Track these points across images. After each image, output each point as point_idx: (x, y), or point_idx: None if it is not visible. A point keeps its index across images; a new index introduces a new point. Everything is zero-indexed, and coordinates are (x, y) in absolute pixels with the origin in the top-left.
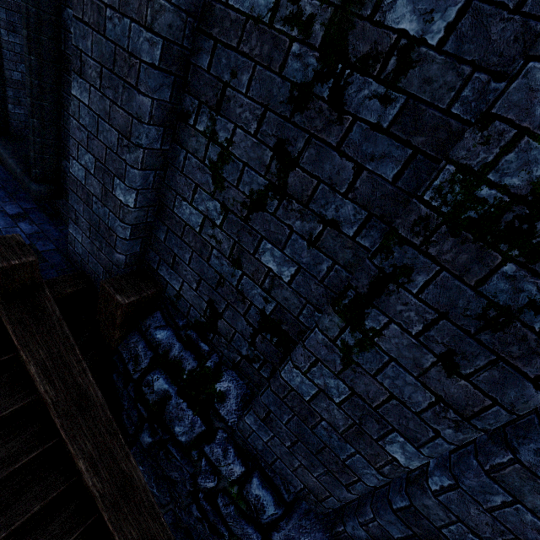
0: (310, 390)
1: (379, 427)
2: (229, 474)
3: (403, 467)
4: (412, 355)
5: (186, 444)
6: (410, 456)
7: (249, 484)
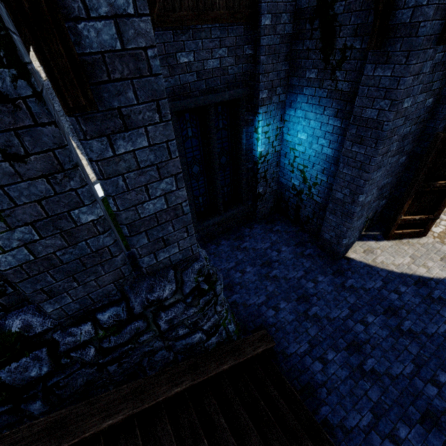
0: (23, 253)
1: (65, 220)
2: (89, 334)
3: (100, 219)
4: (0, 174)
5: (51, 368)
6: (91, 212)
7: (100, 321)
